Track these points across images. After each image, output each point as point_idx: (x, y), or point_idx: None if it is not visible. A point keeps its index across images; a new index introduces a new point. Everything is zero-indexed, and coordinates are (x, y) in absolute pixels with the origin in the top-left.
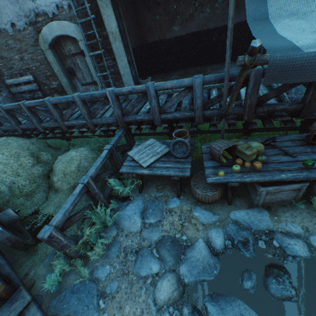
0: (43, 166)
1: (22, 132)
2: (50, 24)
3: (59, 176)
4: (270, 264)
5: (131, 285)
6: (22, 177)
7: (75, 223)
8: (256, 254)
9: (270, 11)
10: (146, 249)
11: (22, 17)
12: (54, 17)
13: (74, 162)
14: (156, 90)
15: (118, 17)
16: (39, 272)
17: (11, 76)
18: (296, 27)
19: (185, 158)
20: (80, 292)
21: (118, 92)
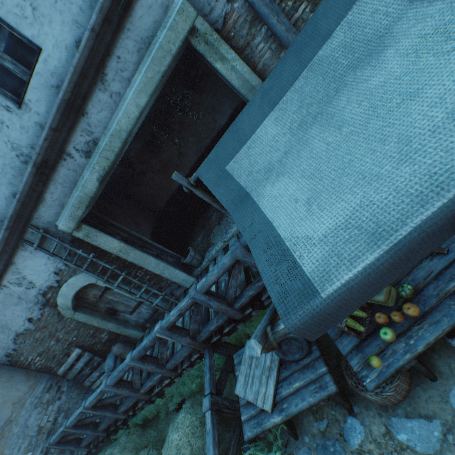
0: None
1: (106, 432)
2: (60, 292)
3: None
4: None
5: None
6: None
7: None
8: None
9: (242, 182)
10: None
11: (34, 306)
12: (59, 283)
13: (184, 453)
14: (205, 292)
15: (114, 231)
16: None
17: (59, 364)
18: (285, 198)
19: (308, 353)
20: None
21: (167, 324)
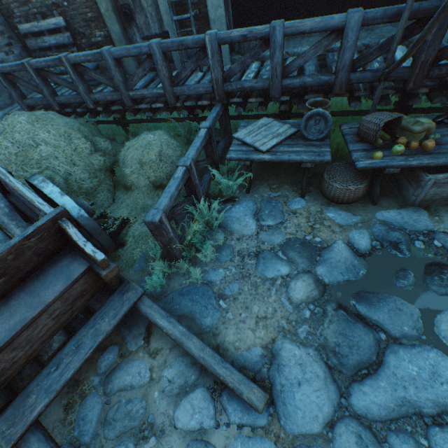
0: (102, 157)
1: (60, 109)
2: None
3: (132, 167)
4: (431, 263)
5: (256, 287)
6: (80, 168)
7: (172, 221)
8: (413, 254)
9: None
10: (268, 252)
11: None
12: None
13: (153, 149)
14: (286, 35)
15: None
16: (130, 277)
17: (25, 19)
18: None
19: (320, 140)
20: (191, 294)
21: (224, 37)
